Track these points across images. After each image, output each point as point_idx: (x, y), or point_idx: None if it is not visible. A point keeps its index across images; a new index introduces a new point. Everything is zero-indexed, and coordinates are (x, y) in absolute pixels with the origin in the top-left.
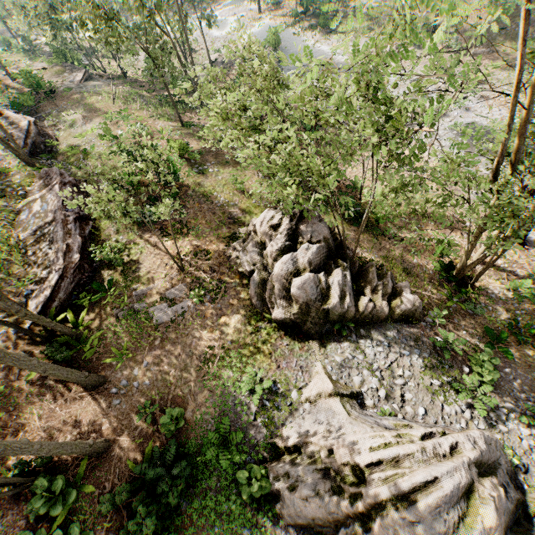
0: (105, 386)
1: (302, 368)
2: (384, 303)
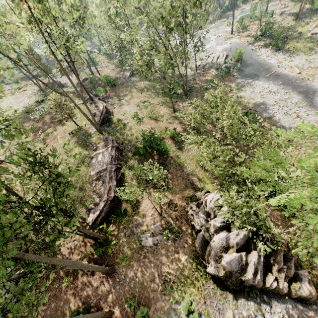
0: (114, 274)
1: (219, 309)
2: (285, 284)
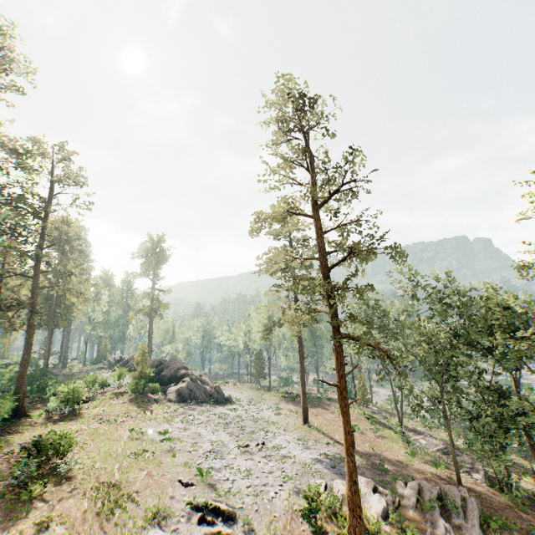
0: None
1: None
2: None
